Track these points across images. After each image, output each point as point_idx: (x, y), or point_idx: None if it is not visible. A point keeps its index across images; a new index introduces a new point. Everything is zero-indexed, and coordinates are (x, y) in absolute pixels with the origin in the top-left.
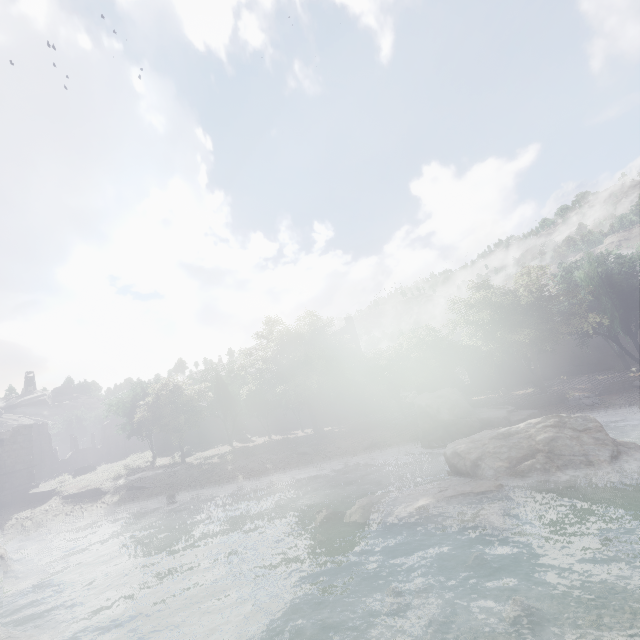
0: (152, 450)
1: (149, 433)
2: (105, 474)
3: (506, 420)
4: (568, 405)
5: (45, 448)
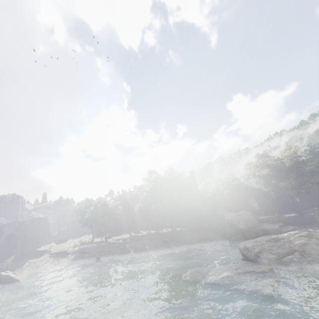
0: (92, 234)
1: (91, 225)
2: (70, 244)
3: (278, 231)
4: (317, 224)
5: (46, 229)
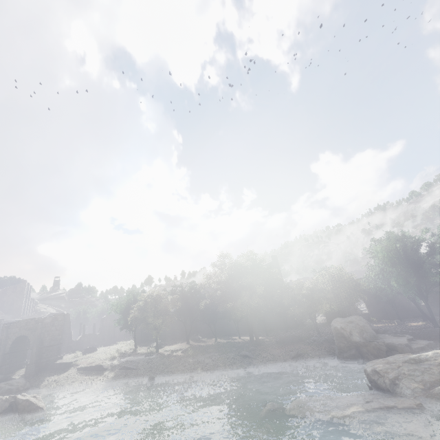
0: (135, 340)
1: (134, 327)
2: (104, 355)
3: (407, 347)
4: None
5: (66, 331)
